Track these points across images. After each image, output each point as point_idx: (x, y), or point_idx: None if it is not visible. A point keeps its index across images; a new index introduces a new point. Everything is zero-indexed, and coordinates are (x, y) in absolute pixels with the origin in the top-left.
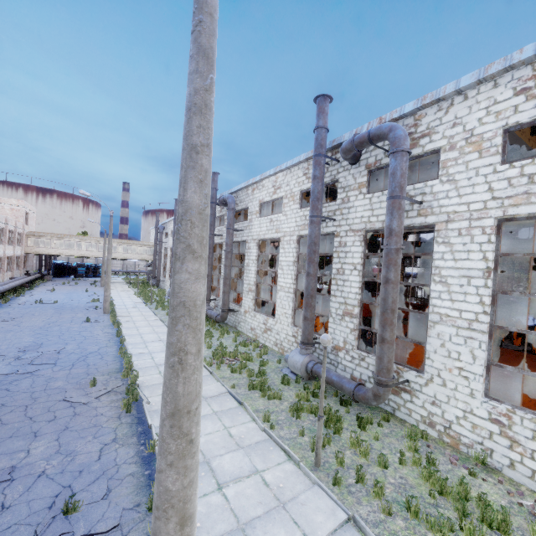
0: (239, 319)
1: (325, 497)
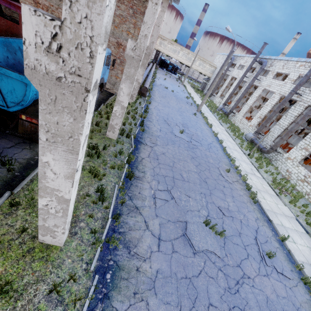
0: (277, 158)
1: None
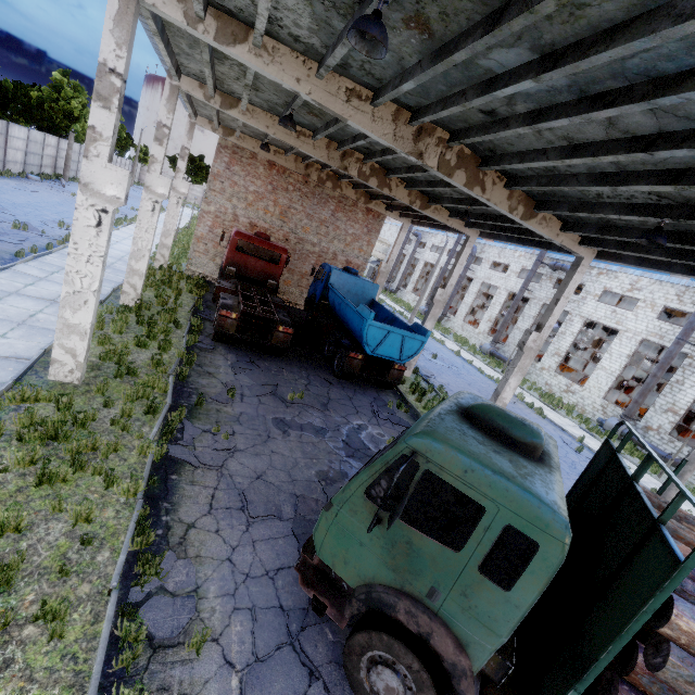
0: (530, 371)
1: None
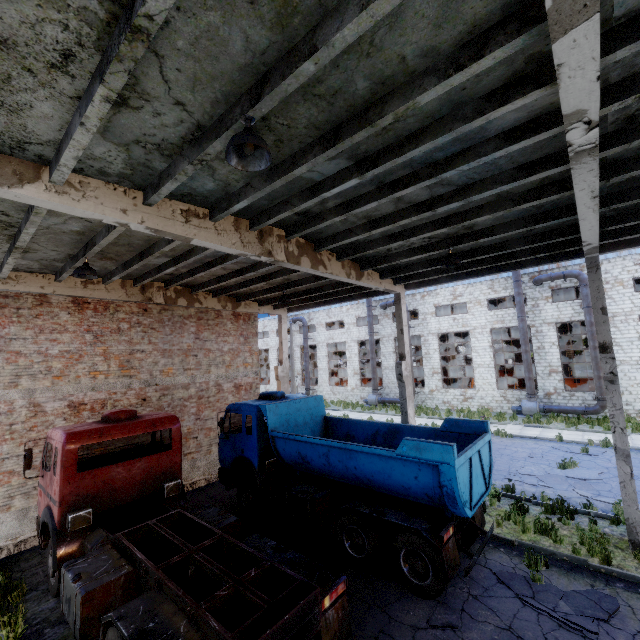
0: (422, 399)
1: (639, 435)
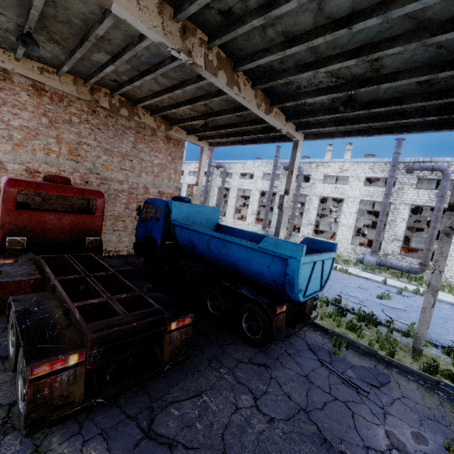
0: (295, 240)
1: (442, 292)
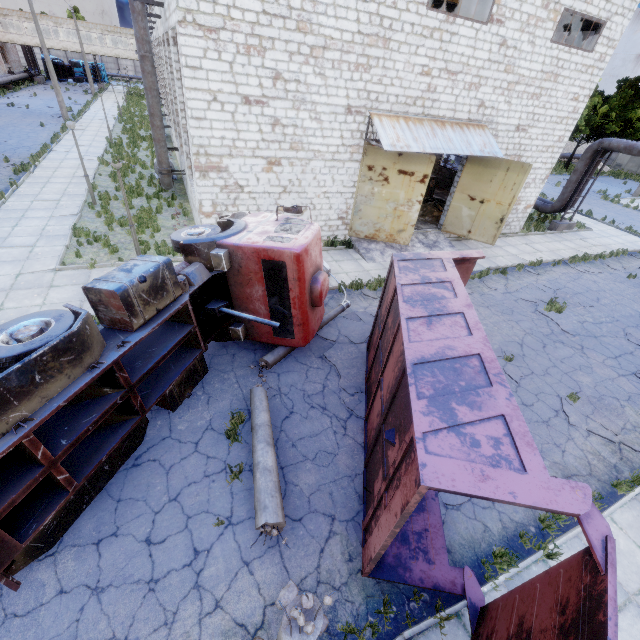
0: (172, 136)
1: (77, 209)
